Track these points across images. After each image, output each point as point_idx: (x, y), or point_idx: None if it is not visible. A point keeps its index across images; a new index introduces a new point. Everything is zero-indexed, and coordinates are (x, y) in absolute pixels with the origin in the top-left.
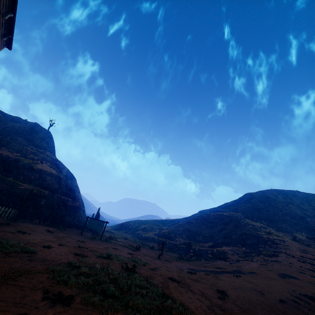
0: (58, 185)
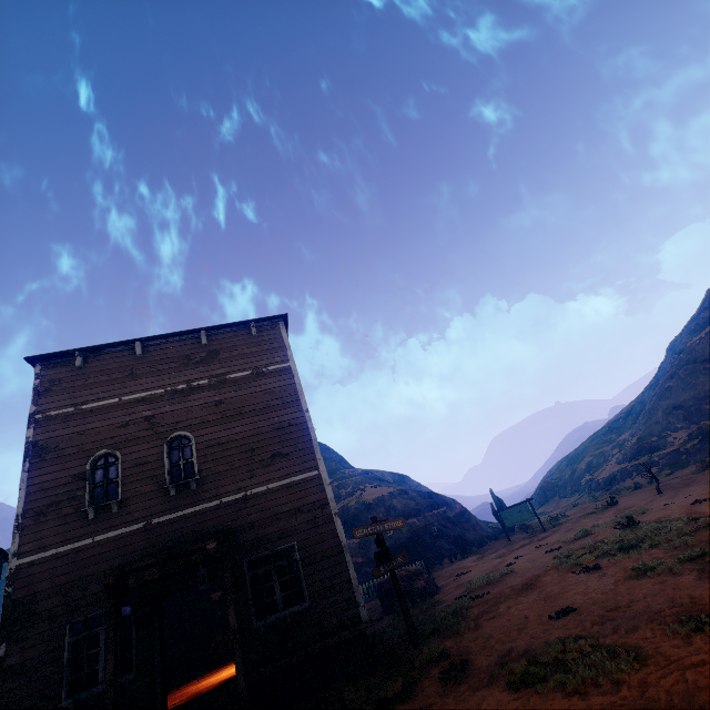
0: (413, 502)
